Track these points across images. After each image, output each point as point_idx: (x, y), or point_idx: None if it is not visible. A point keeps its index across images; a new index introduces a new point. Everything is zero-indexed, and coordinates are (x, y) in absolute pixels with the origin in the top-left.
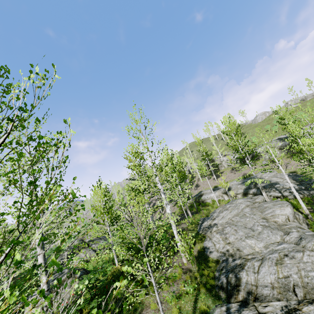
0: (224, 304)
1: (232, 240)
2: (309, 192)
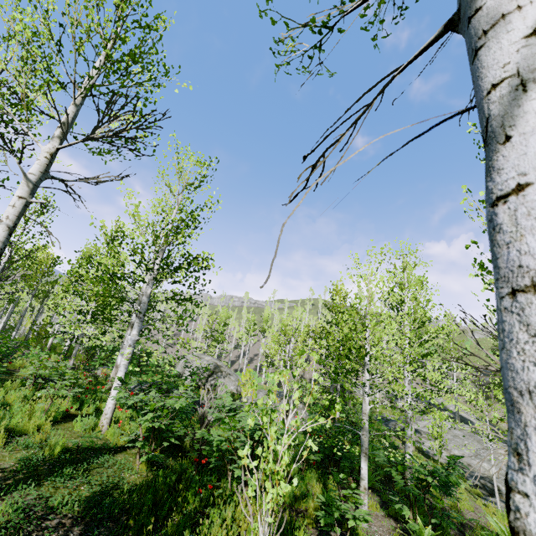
0: (493, 497)
1: (458, 454)
2: None
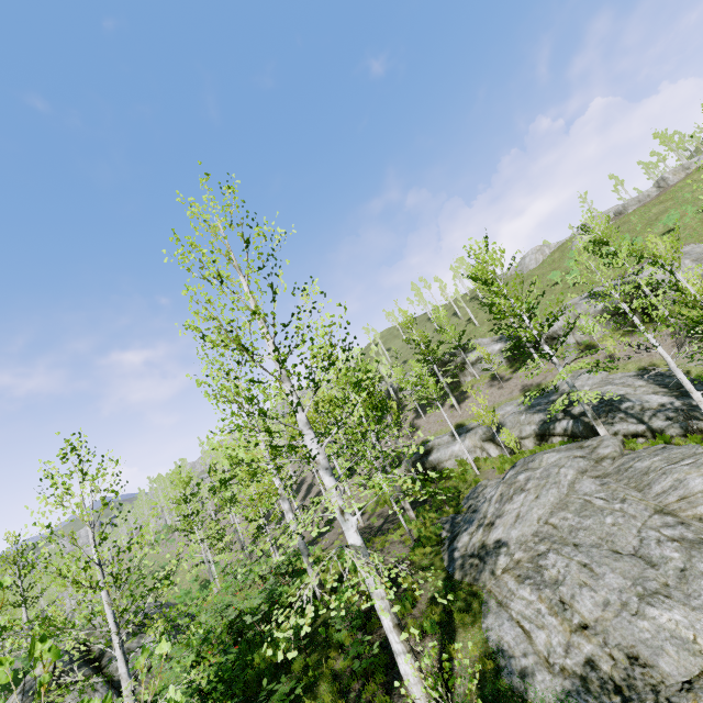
0: None
1: (593, 613)
2: None
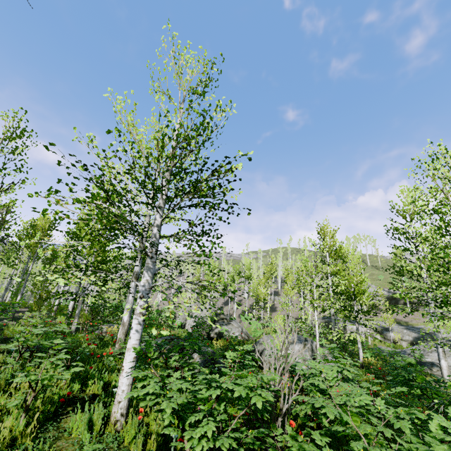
0: None
1: None
2: None
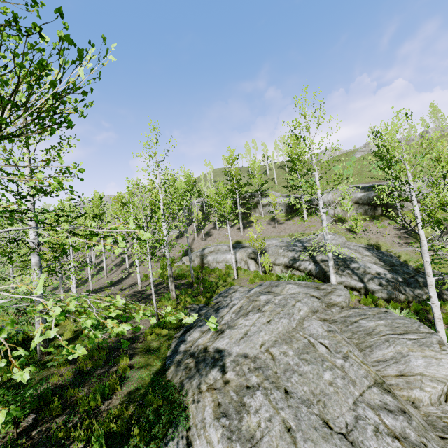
0: None
1: None
2: (413, 291)
